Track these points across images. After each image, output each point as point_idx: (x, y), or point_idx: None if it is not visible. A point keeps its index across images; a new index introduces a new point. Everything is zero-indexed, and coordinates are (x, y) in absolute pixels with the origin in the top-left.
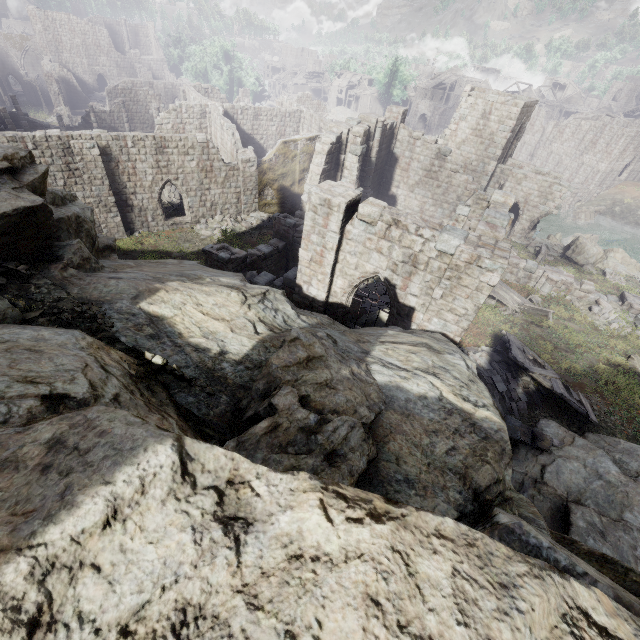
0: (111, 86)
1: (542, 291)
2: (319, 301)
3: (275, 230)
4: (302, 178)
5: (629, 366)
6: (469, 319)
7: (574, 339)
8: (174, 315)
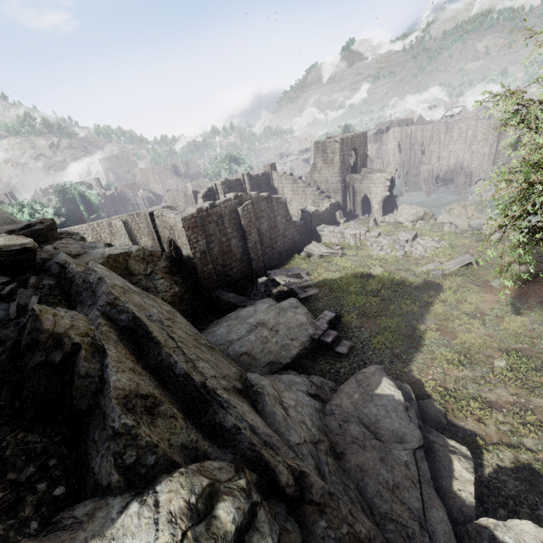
0: None
1: (351, 243)
2: None
3: None
4: None
5: (368, 272)
6: (188, 245)
7: (344, 264)
8: None
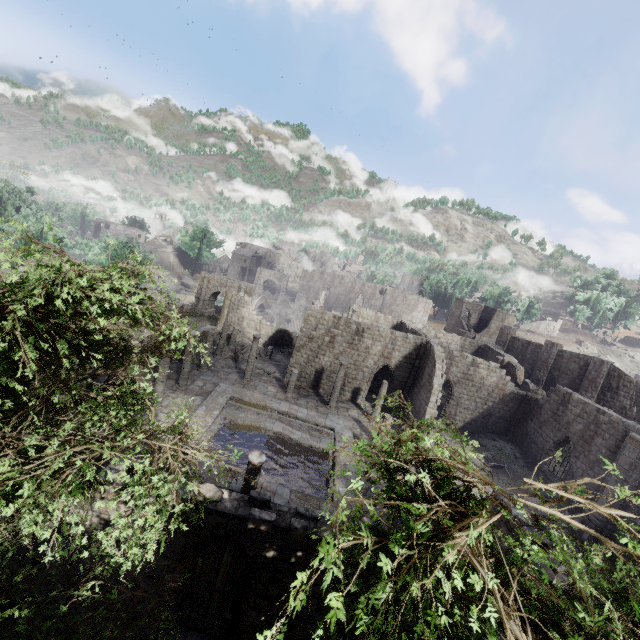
0: None
1: None
2: None
3: None
4: None
5: None
6: None
7: None
8: None
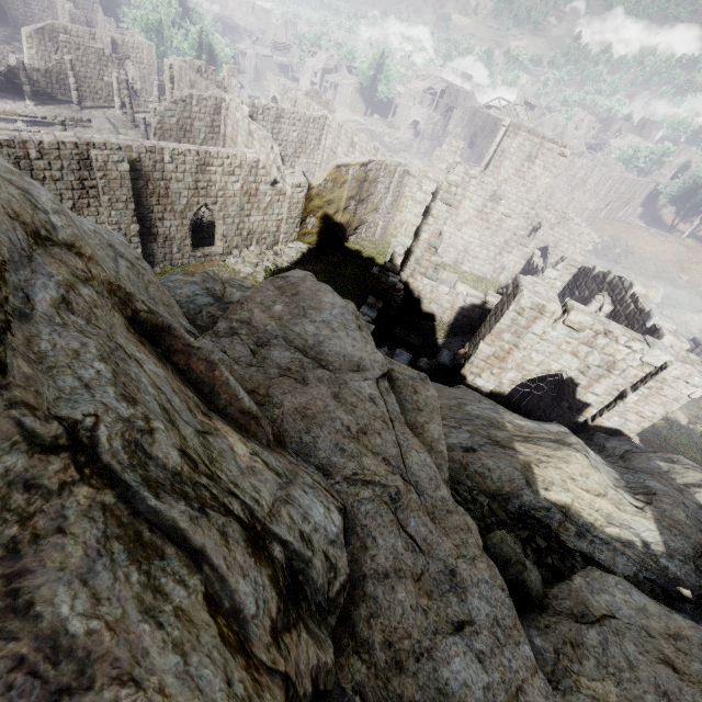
0: (31, 27)
1: None
2: (483, 391)
3: (370, 287)
4: (347, 206)
5: (674, 419)
6: (653, 421)
7: None
8: (571, 500)
